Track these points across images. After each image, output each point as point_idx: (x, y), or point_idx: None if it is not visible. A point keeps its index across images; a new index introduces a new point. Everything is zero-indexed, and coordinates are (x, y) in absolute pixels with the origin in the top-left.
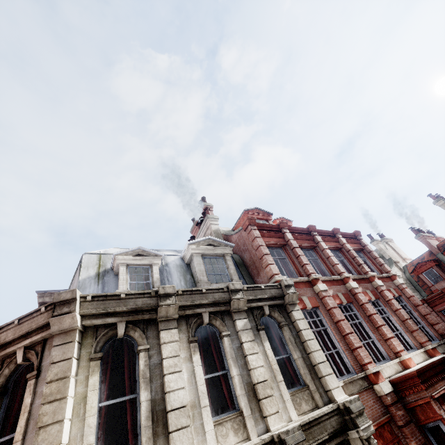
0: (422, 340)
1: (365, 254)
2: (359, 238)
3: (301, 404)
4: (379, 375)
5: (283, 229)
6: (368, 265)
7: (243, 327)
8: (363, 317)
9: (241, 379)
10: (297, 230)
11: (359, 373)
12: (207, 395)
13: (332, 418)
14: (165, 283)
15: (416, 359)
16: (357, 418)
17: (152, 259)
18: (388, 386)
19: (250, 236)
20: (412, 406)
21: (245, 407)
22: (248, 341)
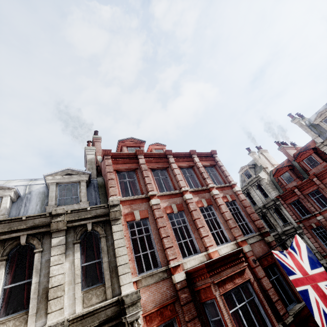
0: (236, 235)
1: (216, 168)
2: (214, 156)
3: (91, 298)
4: (178, 268)
5: (138, 156)
6: (217, 177)
7: (56, 244)
8: (188, 221)
9: (38, 286)
10: (154, 155)
11: (163, 267)
12: (5, 300)
13: (109, 309)
14: (21, 208)
15: (225, 250)
16: (127, 308)
17: (3, 191)
18: (182, 276)
19: (104, 164)
20: (198, 289)
21: (32, 308)
22: (58, 254)
